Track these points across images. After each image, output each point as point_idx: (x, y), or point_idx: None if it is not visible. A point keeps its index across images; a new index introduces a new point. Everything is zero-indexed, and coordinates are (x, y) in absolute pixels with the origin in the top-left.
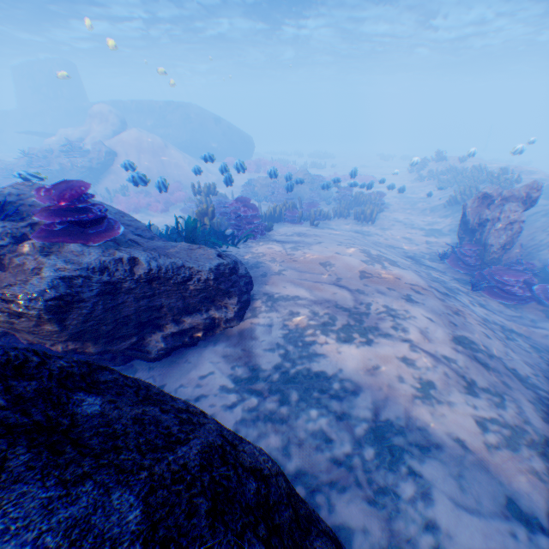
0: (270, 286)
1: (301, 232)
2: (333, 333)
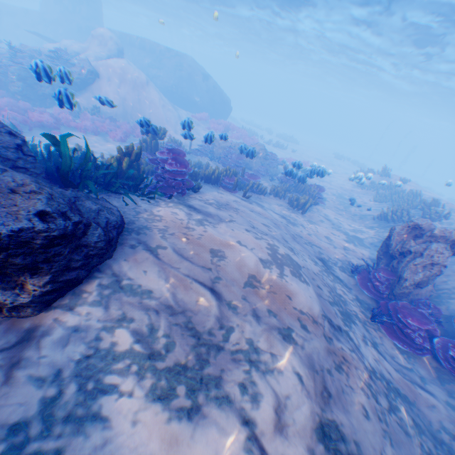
0: (130, 264)
1: (226, 202)
2: (153, 375)
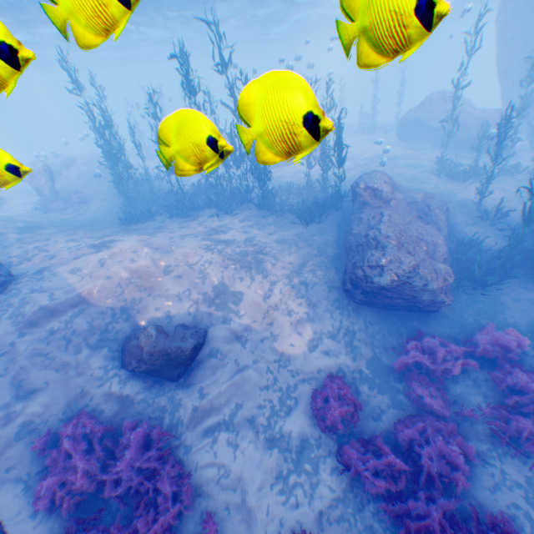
0: None
1: None
2: None
